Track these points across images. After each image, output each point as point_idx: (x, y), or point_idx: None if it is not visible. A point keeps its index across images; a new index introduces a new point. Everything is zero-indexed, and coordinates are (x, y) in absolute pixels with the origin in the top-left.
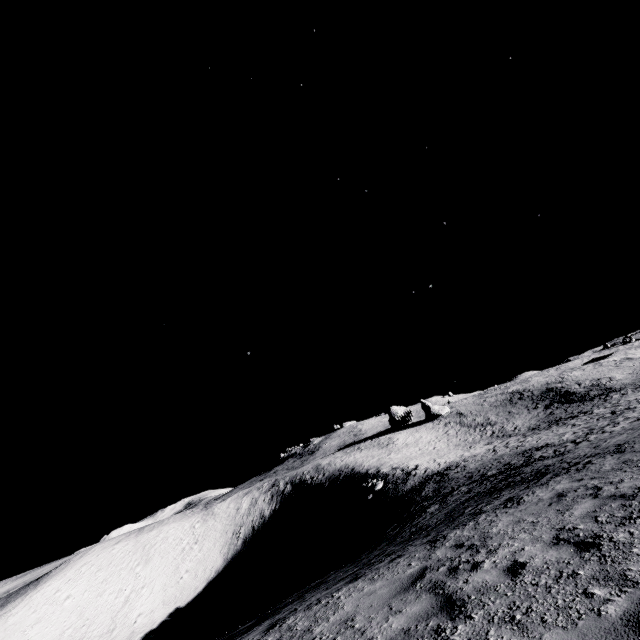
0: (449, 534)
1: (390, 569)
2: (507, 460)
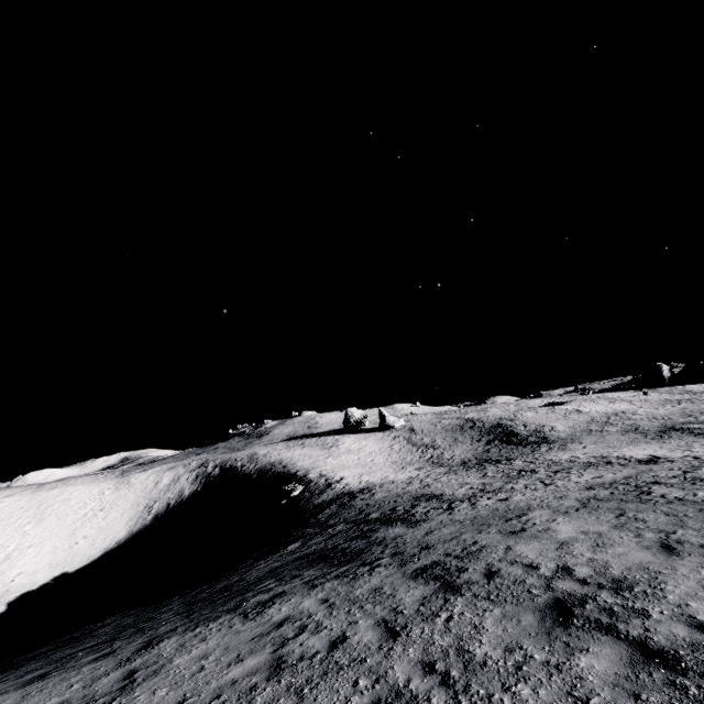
0: (165, 641)
1: (57, 684)
2: (401, 502)
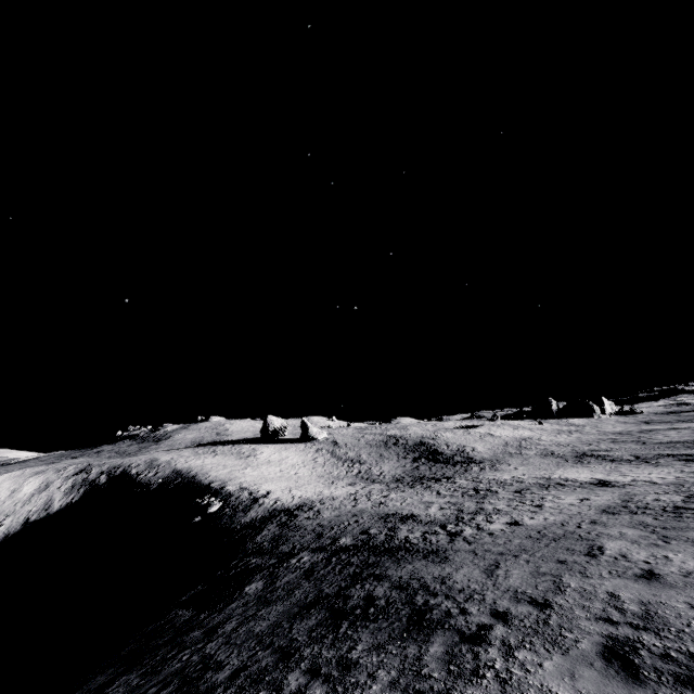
0: None
1: None
2: (367, 523)
